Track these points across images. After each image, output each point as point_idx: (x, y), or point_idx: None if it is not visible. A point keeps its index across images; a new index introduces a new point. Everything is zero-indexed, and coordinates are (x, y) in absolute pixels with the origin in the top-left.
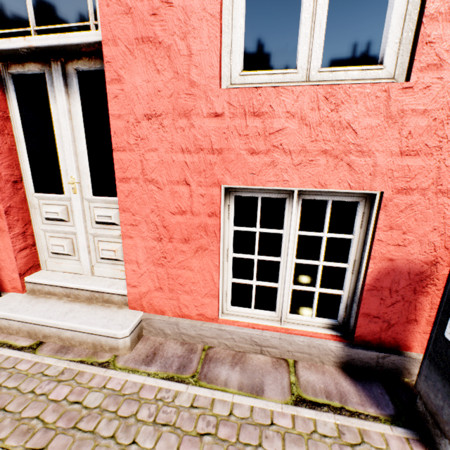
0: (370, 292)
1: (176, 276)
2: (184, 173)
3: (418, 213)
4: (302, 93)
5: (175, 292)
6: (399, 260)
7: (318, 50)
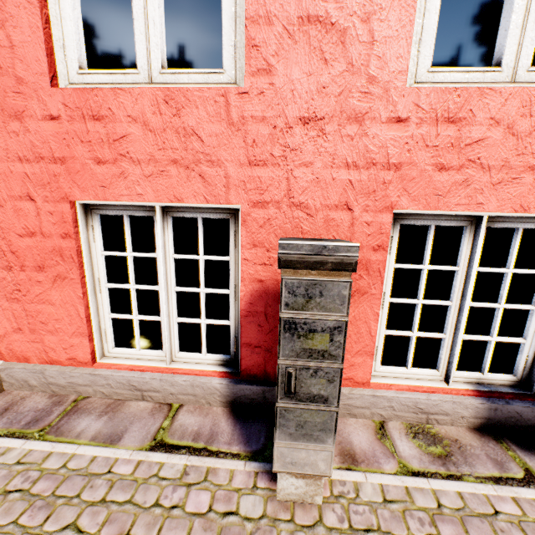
0: (247, 318)
1: (36, 313)
2: (26, 186)
3: (278, 228)
4: (141, 95)
5: (38, 333)
6: (268, 281)
7: (157, 49)
